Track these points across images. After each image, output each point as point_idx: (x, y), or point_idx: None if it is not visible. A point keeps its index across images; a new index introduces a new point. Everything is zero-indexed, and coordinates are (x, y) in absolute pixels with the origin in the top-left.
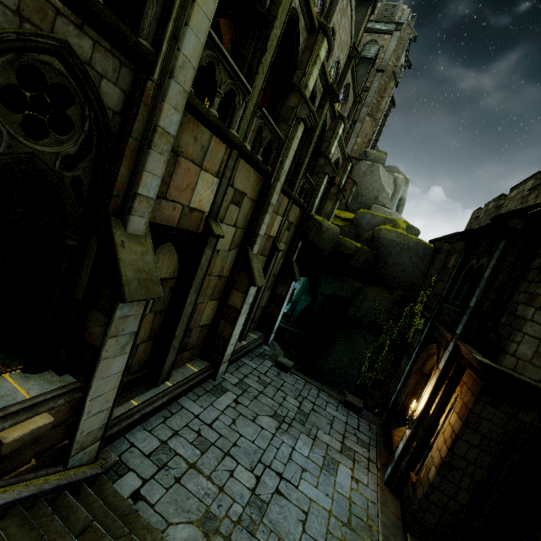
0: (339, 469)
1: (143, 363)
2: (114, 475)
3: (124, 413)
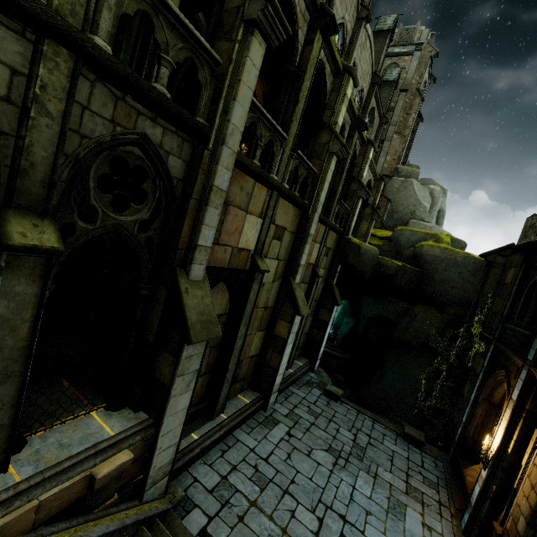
0: (407, 513)
1: (200, 396)
2: (182, 511)
3: (187, 447)
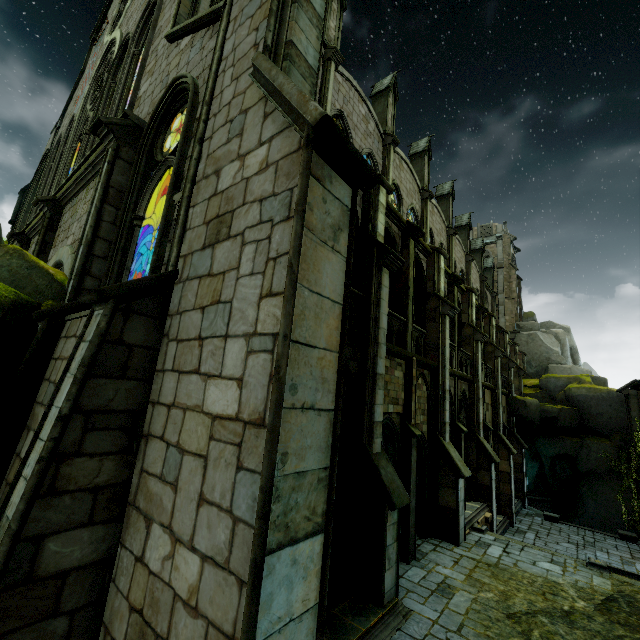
0: (636, 564)
1: None
2: None
3: None
